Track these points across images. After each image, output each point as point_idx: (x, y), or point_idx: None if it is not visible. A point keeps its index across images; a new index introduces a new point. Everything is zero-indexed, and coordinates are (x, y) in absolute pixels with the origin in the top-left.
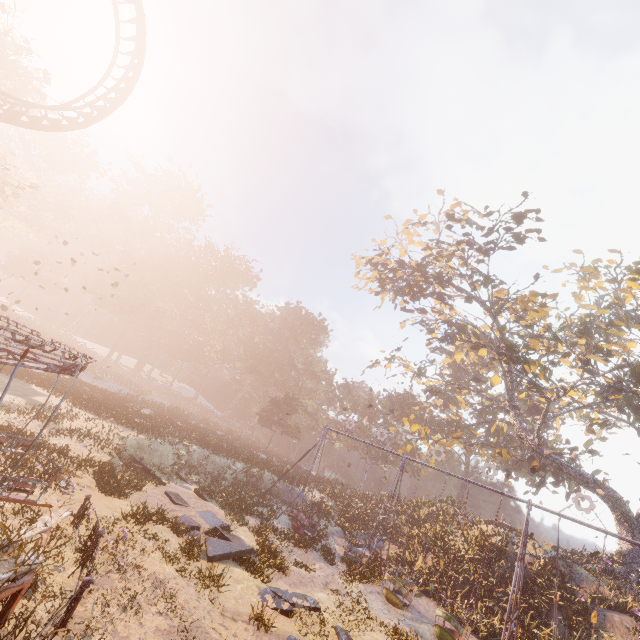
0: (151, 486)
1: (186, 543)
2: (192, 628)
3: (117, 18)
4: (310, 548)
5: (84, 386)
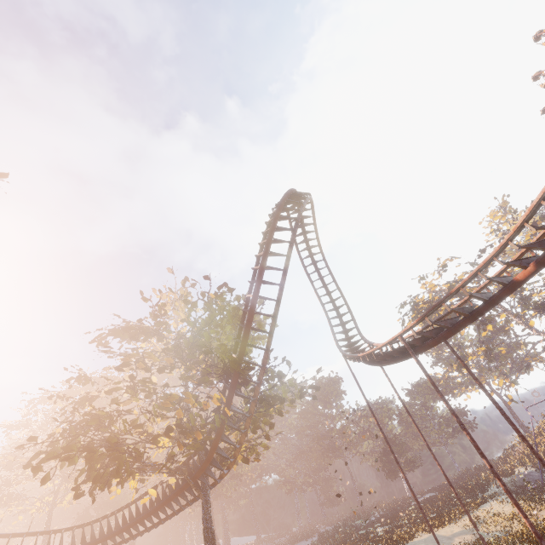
0: None
1: None
2: None
3: (308, 275)
4: None
5: None
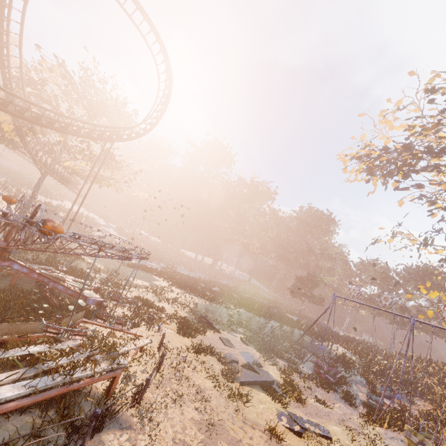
0: (211, 333)
1: (225, 370)
2: (216, 424)
3: (156, 64)
4: (332, 390)
5: (181, 275)
